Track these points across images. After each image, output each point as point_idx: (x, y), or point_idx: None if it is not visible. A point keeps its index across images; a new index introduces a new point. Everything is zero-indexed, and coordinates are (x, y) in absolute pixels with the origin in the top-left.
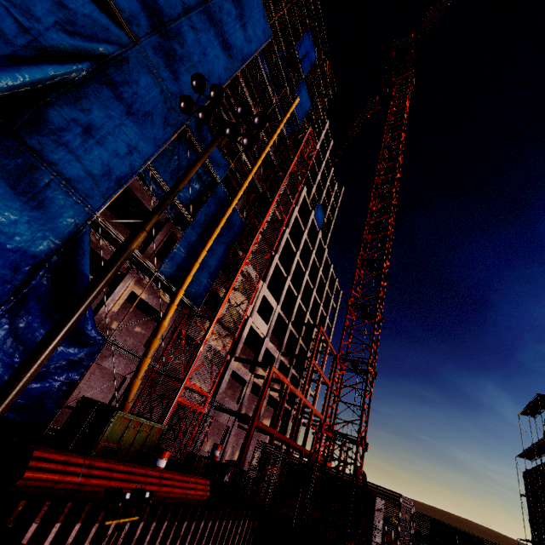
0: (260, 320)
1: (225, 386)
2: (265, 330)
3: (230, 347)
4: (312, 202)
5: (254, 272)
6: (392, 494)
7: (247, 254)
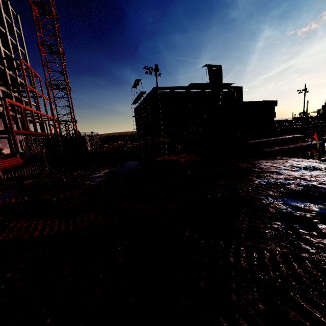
0: None
1: None
2: None
3: None
4: None
5: None
6: (90, 133)
7: None
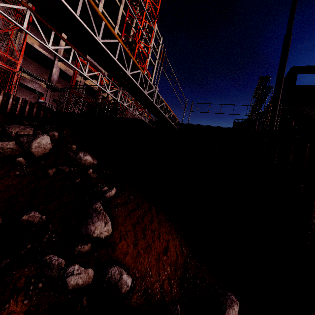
0: None
1: (56, 78)
2: None
3: (27, 29)
4: None
5: None
6: None
7: None
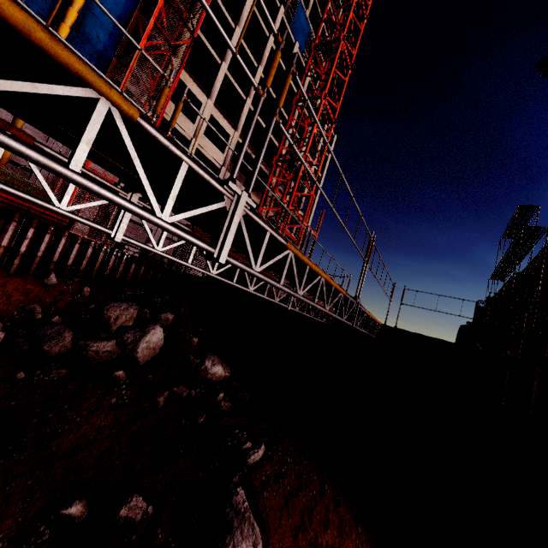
0: (210, 146)
1: None
2: (220, 159)
3: None
4: (292, 5)
5: (190, 81)
6: None
7: (147, 28)
